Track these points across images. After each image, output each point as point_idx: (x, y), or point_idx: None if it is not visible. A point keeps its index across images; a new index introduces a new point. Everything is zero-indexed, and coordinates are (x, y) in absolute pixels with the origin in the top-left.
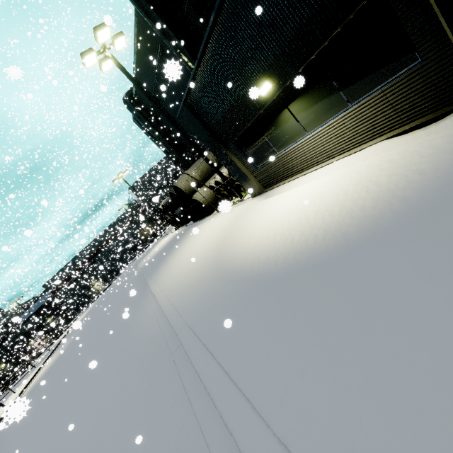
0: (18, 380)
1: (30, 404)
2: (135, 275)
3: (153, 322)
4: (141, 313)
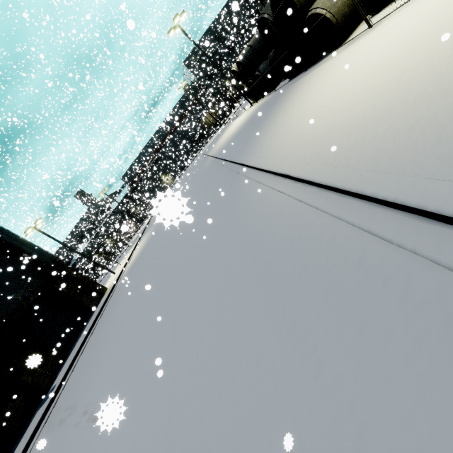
0: (121, 253)
1: (133, 282)
2: (208, 164)
3: (309, 216)
4: (252, 202)
